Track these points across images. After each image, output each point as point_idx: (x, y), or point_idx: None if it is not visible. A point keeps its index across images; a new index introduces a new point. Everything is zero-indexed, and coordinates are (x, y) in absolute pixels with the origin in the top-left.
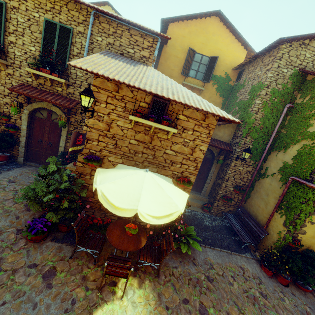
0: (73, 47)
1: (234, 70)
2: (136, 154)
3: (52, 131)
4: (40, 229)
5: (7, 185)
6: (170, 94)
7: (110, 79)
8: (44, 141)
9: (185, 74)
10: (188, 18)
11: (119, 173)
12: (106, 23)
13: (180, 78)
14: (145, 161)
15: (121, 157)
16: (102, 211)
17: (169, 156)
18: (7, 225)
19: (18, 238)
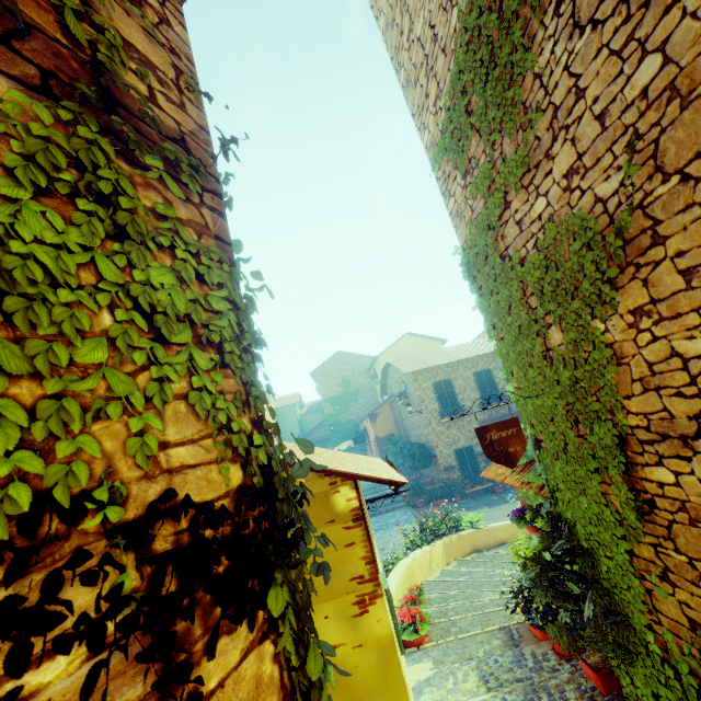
0: (495, 379)
1: None
2: None
3: None
4: None
5: None
6: None
7: None
8: None
9: None
10: None
11: None
12: None
13: None
14: None
15: None
16: None
17: None
18: None
19: None
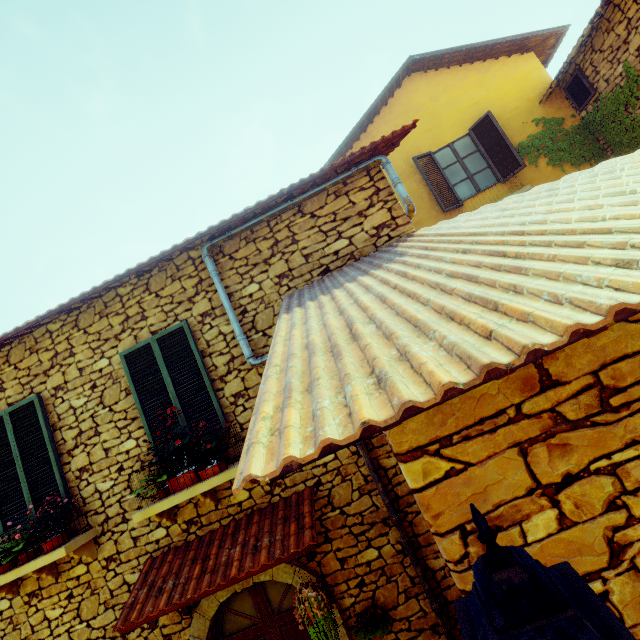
0: (210, 361)
1: (544, 101)
2: None
3: None
4: None
5: None
6: None
7: (542, 354)
8: None
9: (449, 205)
10: (365, 124)
11: None
12: (245, 246)
13: None
14: None
15: None
16: None
17: None
18: None
19: None
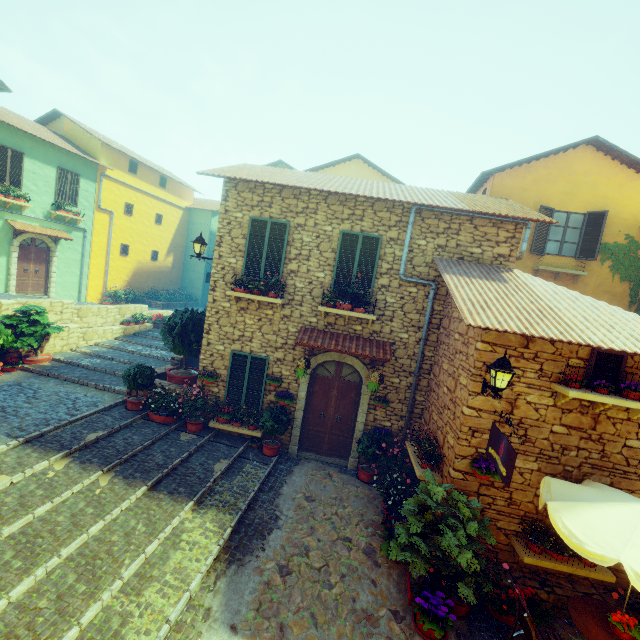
0: (380, 263)
1: None
2: (564, 451)
3: (343, 396)
4: (446, 616)
5: (310, 507)
6: (634, 341)
7: (533, 337)
8: (328, 414)
9: (536, 250)
10: (532, 160)
11: (604, 514)
12: (433, 218)
13: (527, 260)
14: (584, 464)
15: (536, 458)
16: (499, 566)
17: (635, 452)
18: (371, 600)
19: (406, 632)
